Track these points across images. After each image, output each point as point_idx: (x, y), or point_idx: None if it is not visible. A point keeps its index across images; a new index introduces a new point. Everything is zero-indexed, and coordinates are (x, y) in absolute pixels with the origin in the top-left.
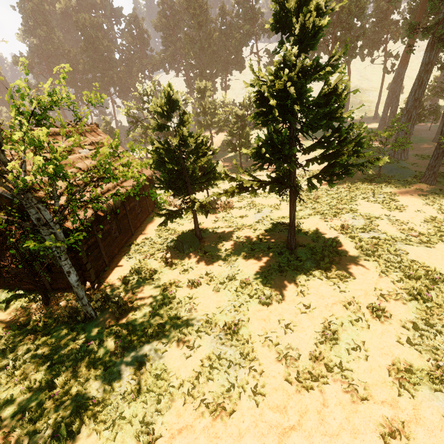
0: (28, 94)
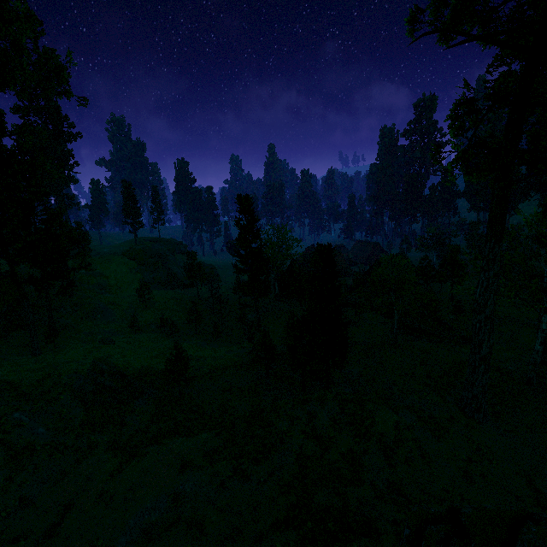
0: (400, 261)
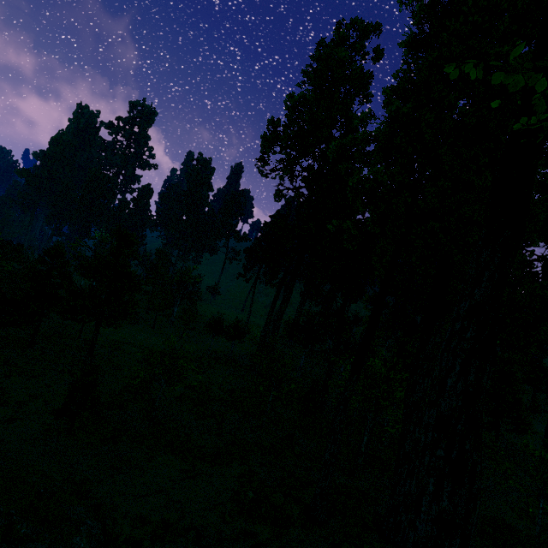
0: None
